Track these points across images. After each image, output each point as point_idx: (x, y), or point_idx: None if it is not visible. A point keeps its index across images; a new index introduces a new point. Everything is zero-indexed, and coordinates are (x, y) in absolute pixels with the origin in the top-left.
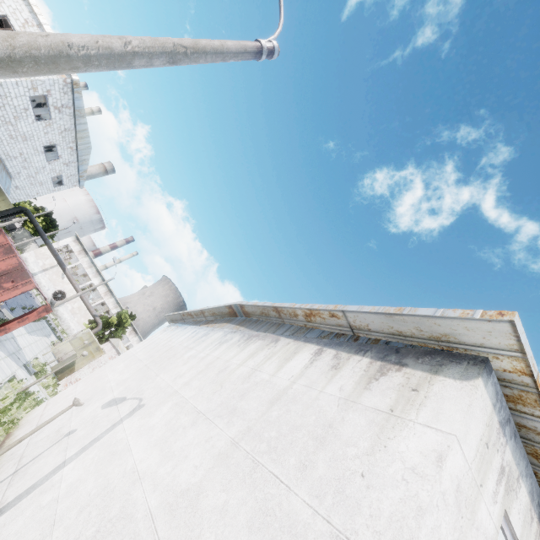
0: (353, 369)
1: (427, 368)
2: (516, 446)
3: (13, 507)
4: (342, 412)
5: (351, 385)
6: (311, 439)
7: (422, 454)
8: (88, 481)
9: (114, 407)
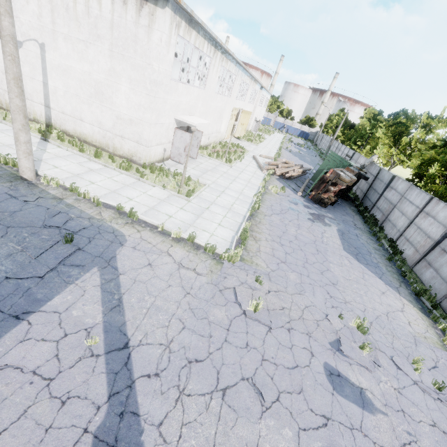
0: (132, 4)
1: (154, 3)
2: (180, 13)
3: (50, 102)
4: (137, 29)
5: (134, 15)
6: (133, 42)
7: (158, 40)
8: (70, 82)
9: (22, 50)
